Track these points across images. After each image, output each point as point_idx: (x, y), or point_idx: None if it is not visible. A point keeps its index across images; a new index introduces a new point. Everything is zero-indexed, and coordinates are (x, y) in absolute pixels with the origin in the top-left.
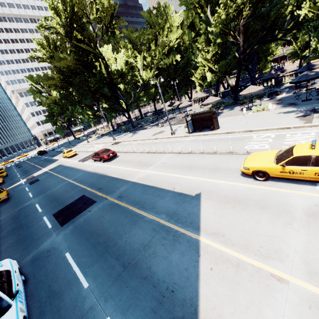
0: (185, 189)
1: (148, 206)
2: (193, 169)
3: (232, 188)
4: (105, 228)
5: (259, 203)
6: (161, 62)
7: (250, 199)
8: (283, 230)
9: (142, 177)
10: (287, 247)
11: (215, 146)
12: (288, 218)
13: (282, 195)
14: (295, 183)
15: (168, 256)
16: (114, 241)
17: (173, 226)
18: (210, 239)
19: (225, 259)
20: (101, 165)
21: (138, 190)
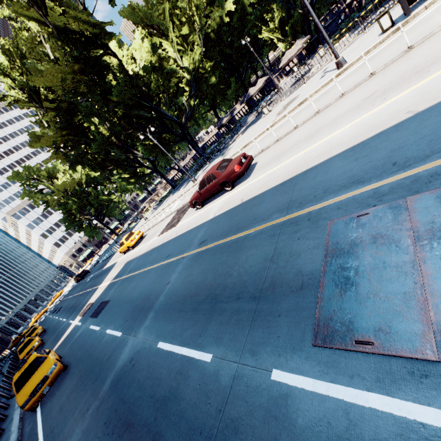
0: None
1: None
2: None
3: None
4: None
5: None
6: (208, 22)
7: None
8: None
9: None
10: None
11: None
12: None
13: None
14: None
15: None
16: None
17: None
18: None
19: None
20: (235, 191)
21: None
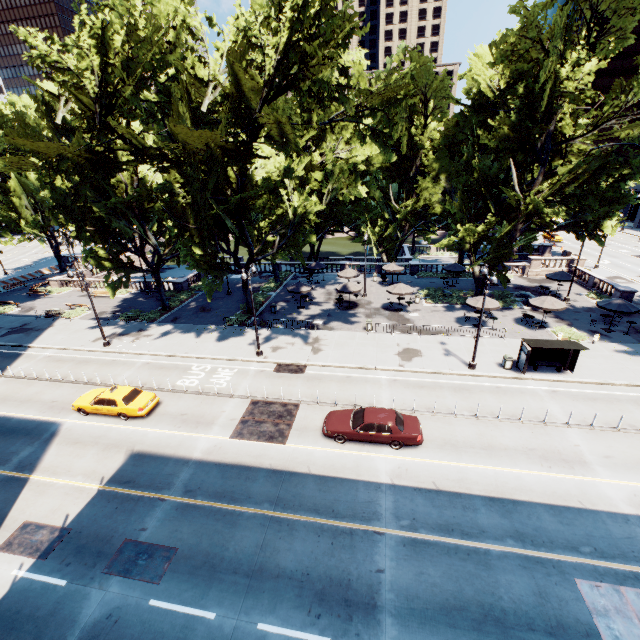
0: None
1: None
2: None
3: None
4: None
5: None
6: (344, 191)
7: None
8: None
9: (630, 499)
10: None
11: (633, 415)
12: None
13: None
14: None
15: None
16: None
17: None
18: None
19: None
20: (409, 459)
21: None
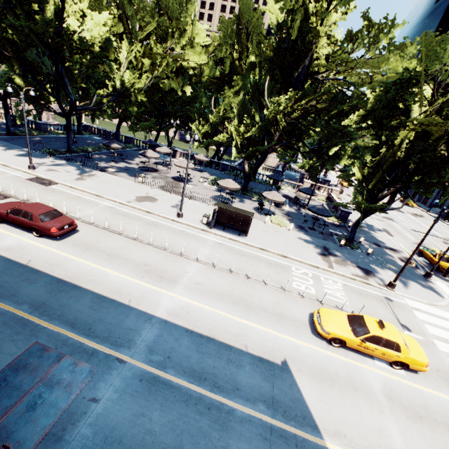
0: (262, 349)
1: (226, 384)
2: (253, 310)
3: (314, 354)
4: (170, 448)
5: (348, 381)
6: (165, 80)
7: (339, 374)
8: (381, 419)
9: (174, 309)
10: (394, 443)
11: (258, 269)
12: (377, 402)
13: (359, 370)
14: (360, 354)
15: None
16: None
17: (286, 427)
18: (337, 444)
19: None
20: (36, 244)
21: (186, 342)
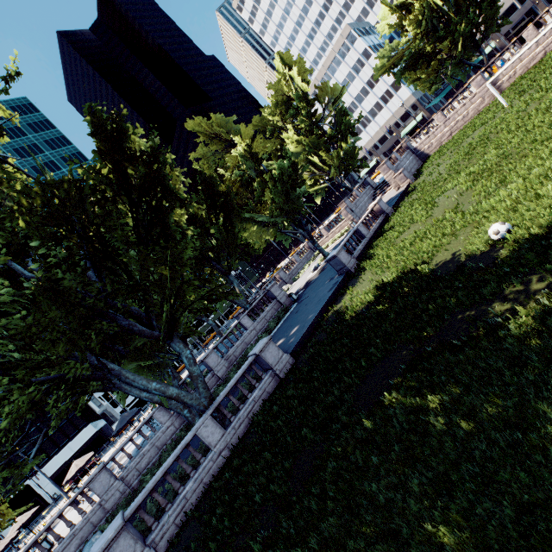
0: None
1: None
2: None
3: None
4: None
5: None
6: None
7: None
8: None
9: None
10: None
11: None
12: None
13: None
14: None
15: None
16: None
17: None
18: None
19: None
20: None
21: None
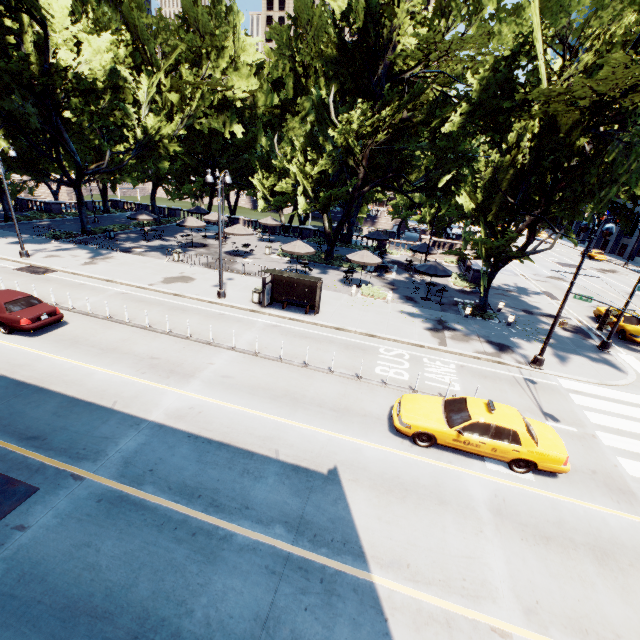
0: (302, 455)
1: (230, 502)
2: (302, 405)
3: (385, 458)
4: (117, 587)
5: (433, 491)
6: (203, 119)
7: (420, 483)
8: (477, 542)
9: (178, 410)
10: (492, 574)
11: (324, 354)
12: (475, 519)
13: (455, 476)
14: (463, 455)
15: (329, 638)
16: (169, 628)
17: (311, 556)
18: (391, 578)
19: (428, 617)
20: (2, 342)
21: (183, 451)
